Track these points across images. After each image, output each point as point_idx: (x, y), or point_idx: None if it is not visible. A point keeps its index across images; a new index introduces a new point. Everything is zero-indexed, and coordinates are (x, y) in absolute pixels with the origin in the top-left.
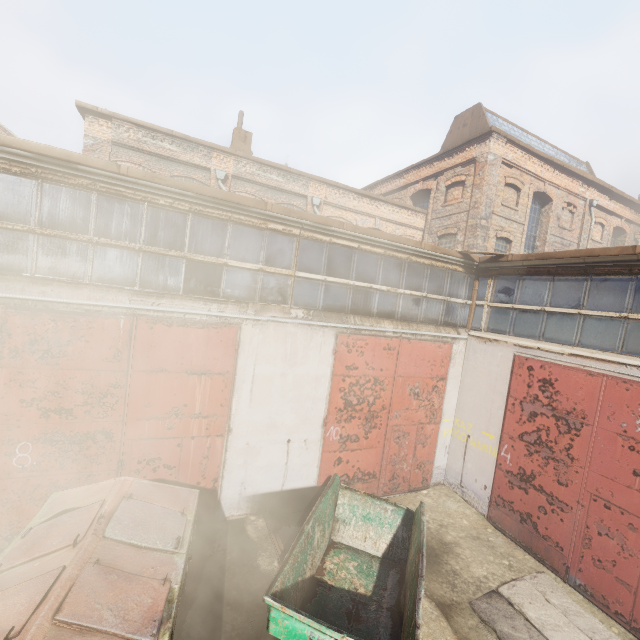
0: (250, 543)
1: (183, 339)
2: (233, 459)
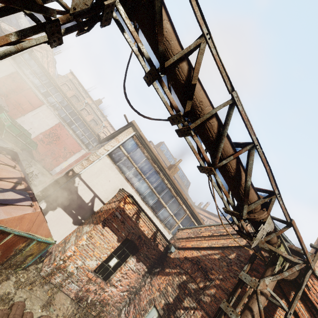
0: None
1: (34, 97)
2: (19, 120)
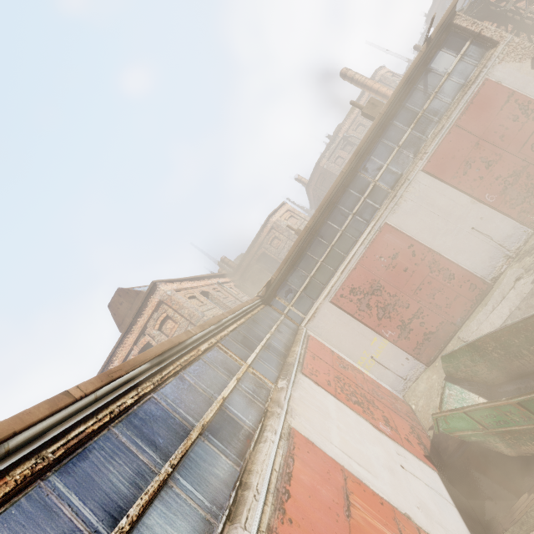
0: None
1: (306, 491)
2: None
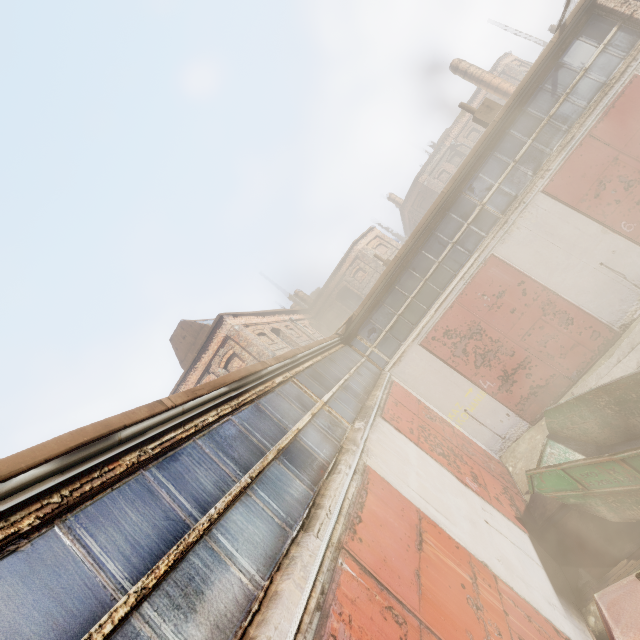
0: None
1: (378, 520)
2: (521, 590)
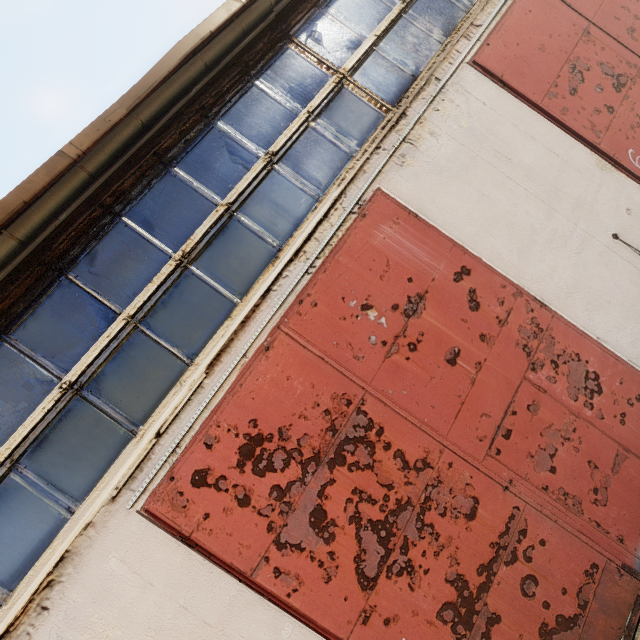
0: None
1: None
2: None
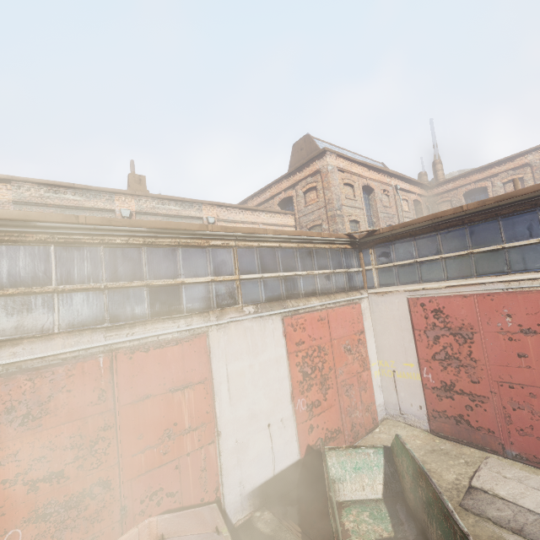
0: (268, 539)
1: (161, 360)
2: (227, 462)
